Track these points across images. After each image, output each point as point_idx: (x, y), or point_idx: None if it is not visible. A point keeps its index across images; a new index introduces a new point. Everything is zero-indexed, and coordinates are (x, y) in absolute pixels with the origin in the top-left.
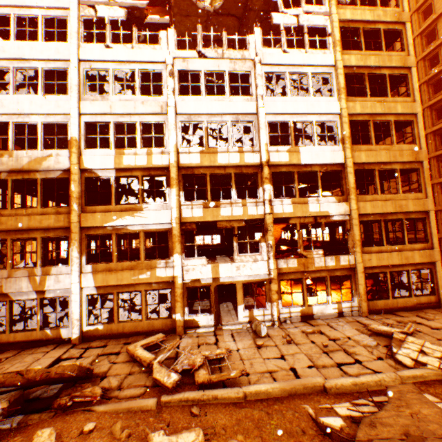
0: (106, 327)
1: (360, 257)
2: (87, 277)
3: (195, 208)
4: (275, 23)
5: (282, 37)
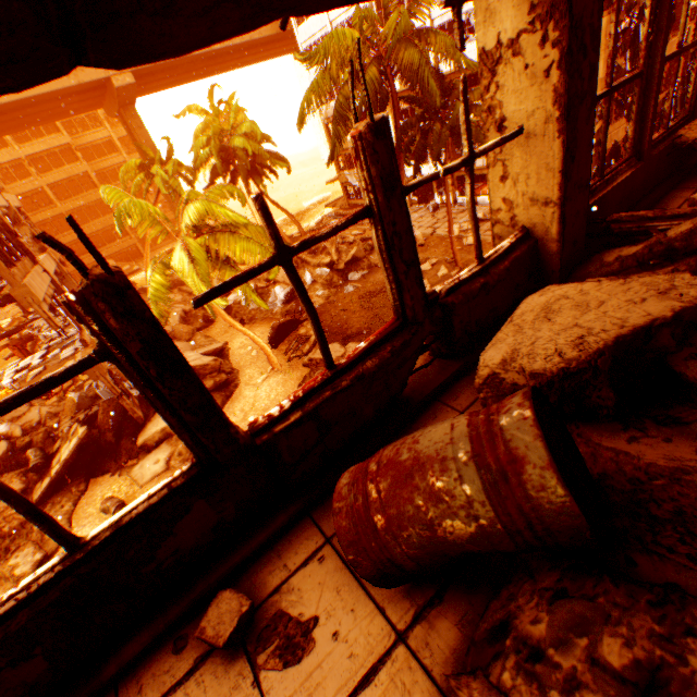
0: None
1: None
2: None
3: None
4: None
5: None
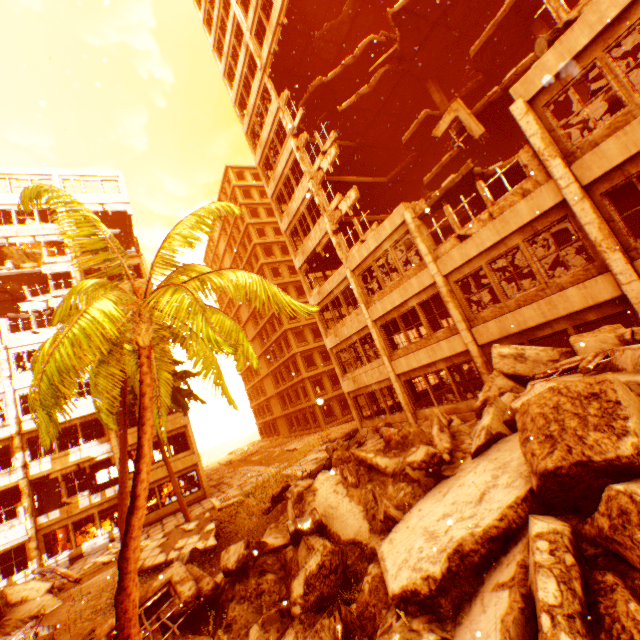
0: None
1: None
2: None
3: None
4: (23, 310)
5: (33, 320)
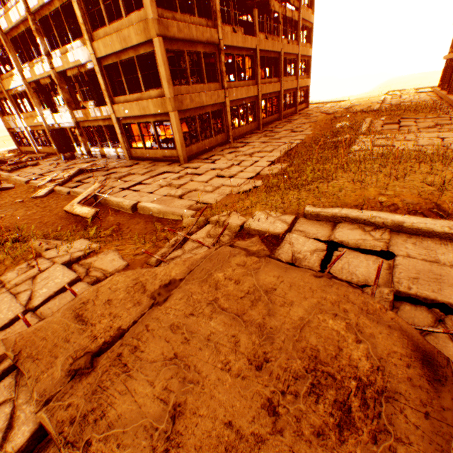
0: (43, 149)
1: (111, 108)
2: (23, 121)
3: (27, 71)
4: None
5: None
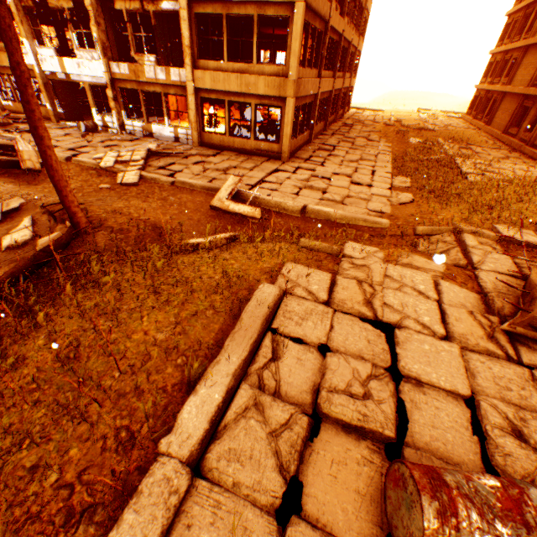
0: (15, 106)
1: (191, 73)
2: None
3: None
4: None
5: None
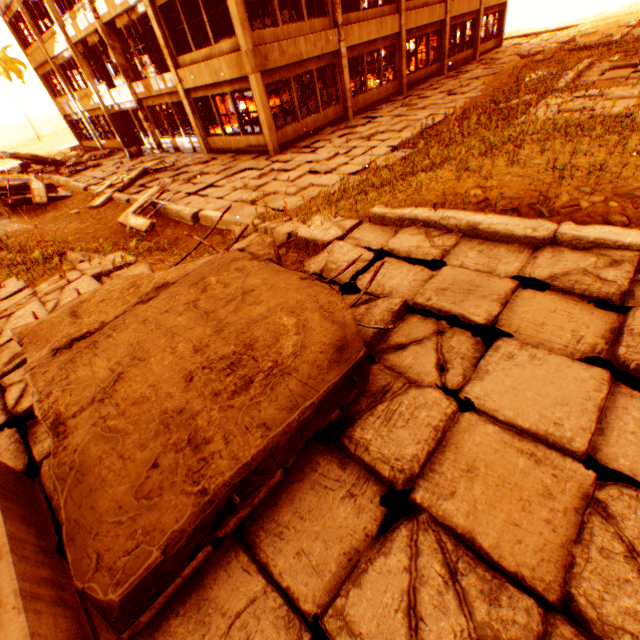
0: (107, 143)
1: (176, 75)
2: (79, 104)
3: (69, 26)
4: None
5: None
